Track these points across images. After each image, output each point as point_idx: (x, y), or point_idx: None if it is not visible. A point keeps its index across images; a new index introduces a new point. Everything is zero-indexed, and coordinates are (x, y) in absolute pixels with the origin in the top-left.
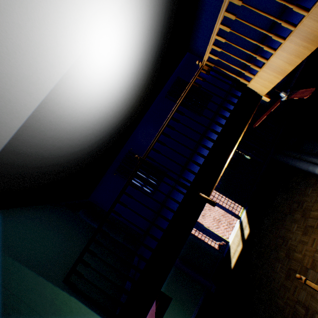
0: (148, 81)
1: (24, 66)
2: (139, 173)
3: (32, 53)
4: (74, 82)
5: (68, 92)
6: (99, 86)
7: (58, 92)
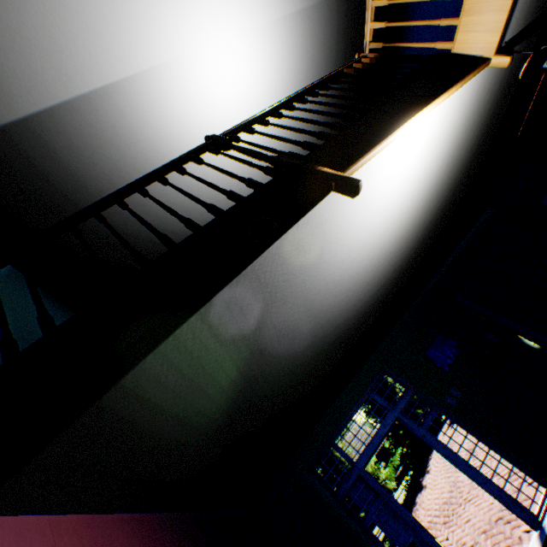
0: None
1: (97, 17)
2: None
3: (113, 8)
4: (168, 91)
5: (154, 100)
6: (210, 126)
7: (138, 88)
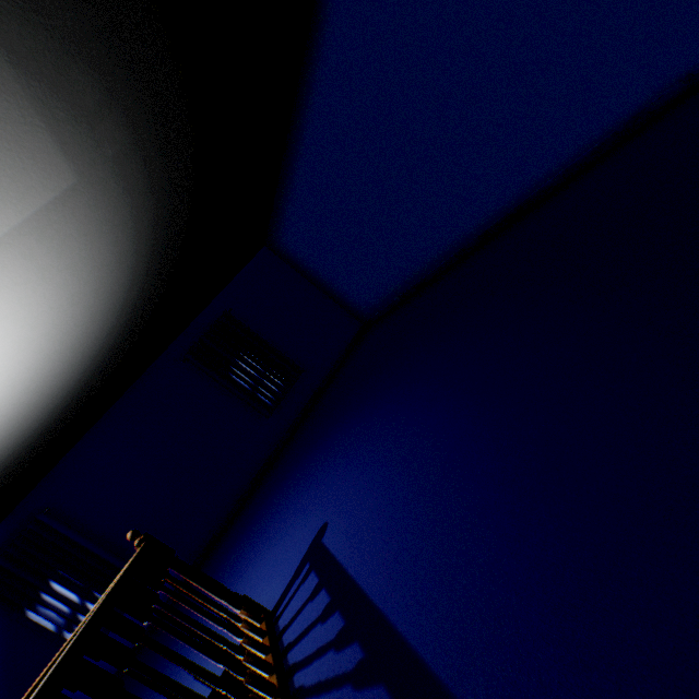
0: (105, 360)
1: None
2: (60, 585)
3: None
4: None
5: None
6: None
7: None
